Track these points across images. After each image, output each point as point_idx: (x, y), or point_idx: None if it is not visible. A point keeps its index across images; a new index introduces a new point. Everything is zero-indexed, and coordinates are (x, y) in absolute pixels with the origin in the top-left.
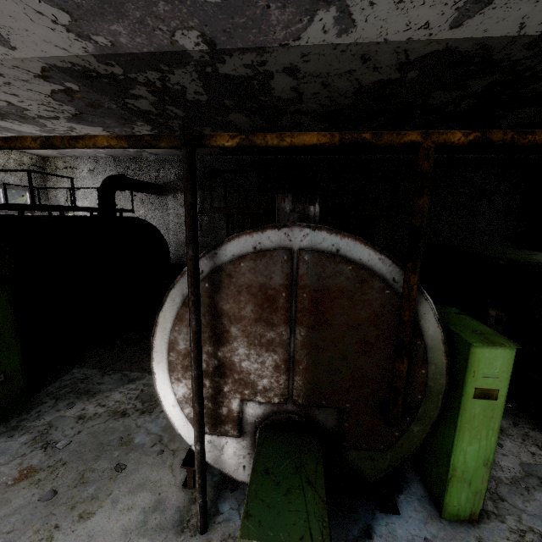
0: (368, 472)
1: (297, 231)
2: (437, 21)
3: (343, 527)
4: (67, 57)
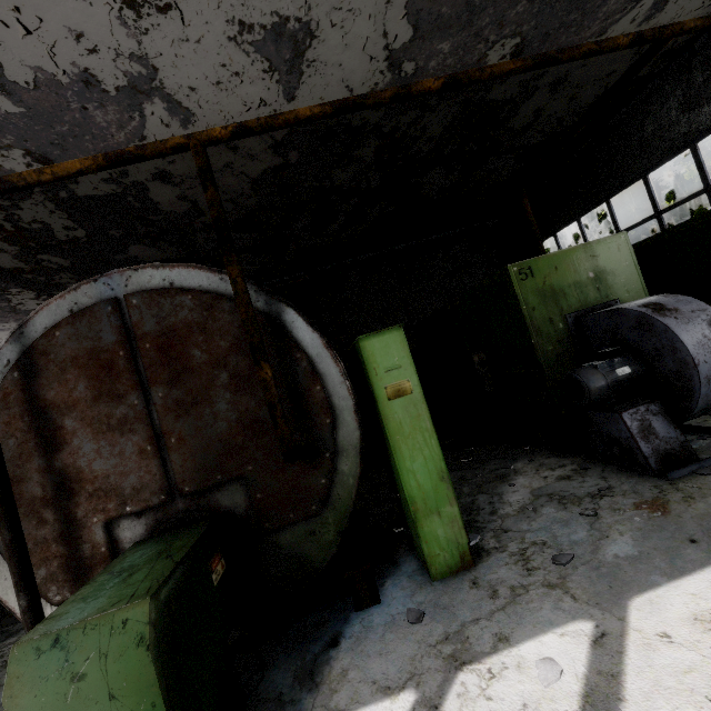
0: (316, 556)
1: (118, 277)
2: (270, 97)
3: (301, 652)
4: None
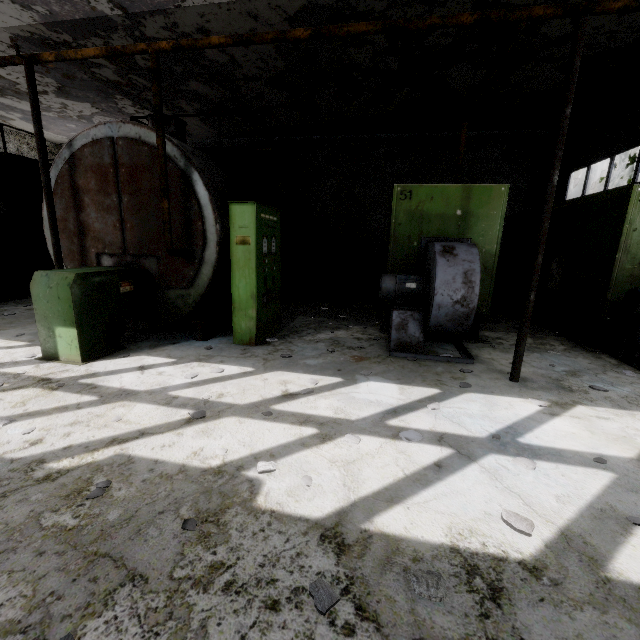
0: (182, 308)
1: (115, 125)
2: None
3: (161, 341)
4: (24, 26)
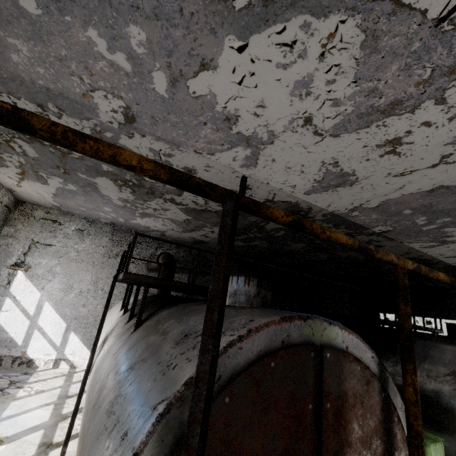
0: None
1: None
2: (446, 255)
3: None
4: (317, 206)
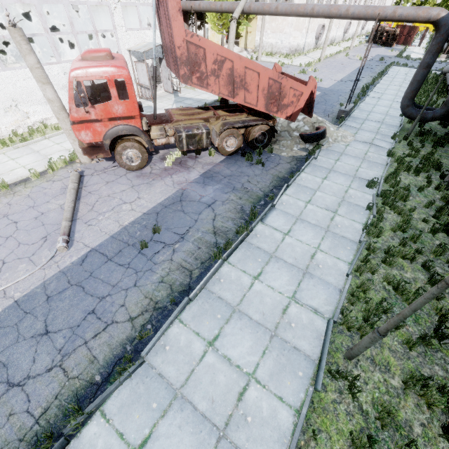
0: None
1: None
2: None
3: None
4: None
